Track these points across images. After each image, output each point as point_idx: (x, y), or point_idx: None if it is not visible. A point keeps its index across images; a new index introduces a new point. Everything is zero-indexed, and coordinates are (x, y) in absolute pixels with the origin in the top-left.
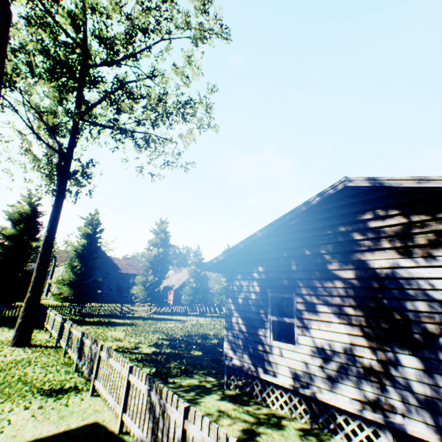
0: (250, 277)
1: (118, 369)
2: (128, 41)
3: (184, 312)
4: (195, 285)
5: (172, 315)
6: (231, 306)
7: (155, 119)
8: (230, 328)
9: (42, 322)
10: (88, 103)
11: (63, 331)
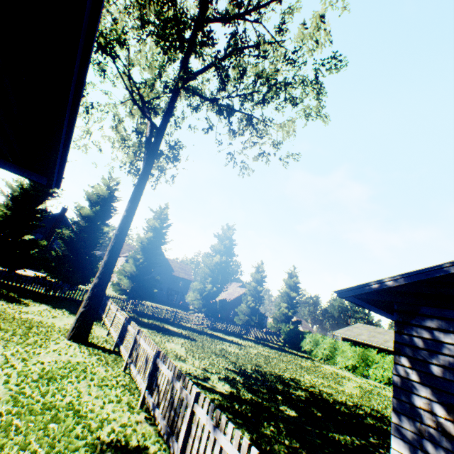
0: None
1: None
2: None
3: (238, 333)
4: (253, 305)
5: (226, 334)
6: (407, 373)
7: (268, 91)
8: (408, 415)
9: (100, 312)
10: (192, 71)
11: (125, 334)
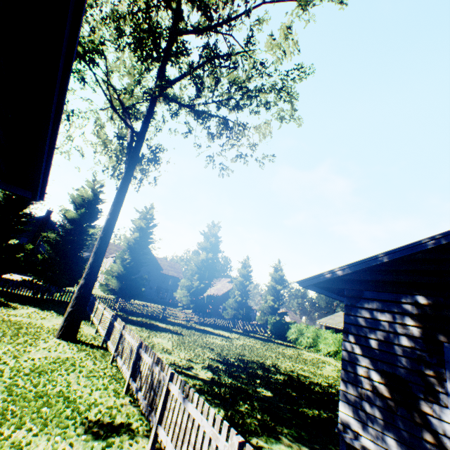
0: (396, 310)
1: (207, 431)
2: (227, 2)
3: (226, 327)
4: (240, 299)
5: (214, 328)
6: (353, 347)
7: (240, 98)
8: (352, 382)
9: (88, 312)
10: (169, 79)
11: (112, 330)
